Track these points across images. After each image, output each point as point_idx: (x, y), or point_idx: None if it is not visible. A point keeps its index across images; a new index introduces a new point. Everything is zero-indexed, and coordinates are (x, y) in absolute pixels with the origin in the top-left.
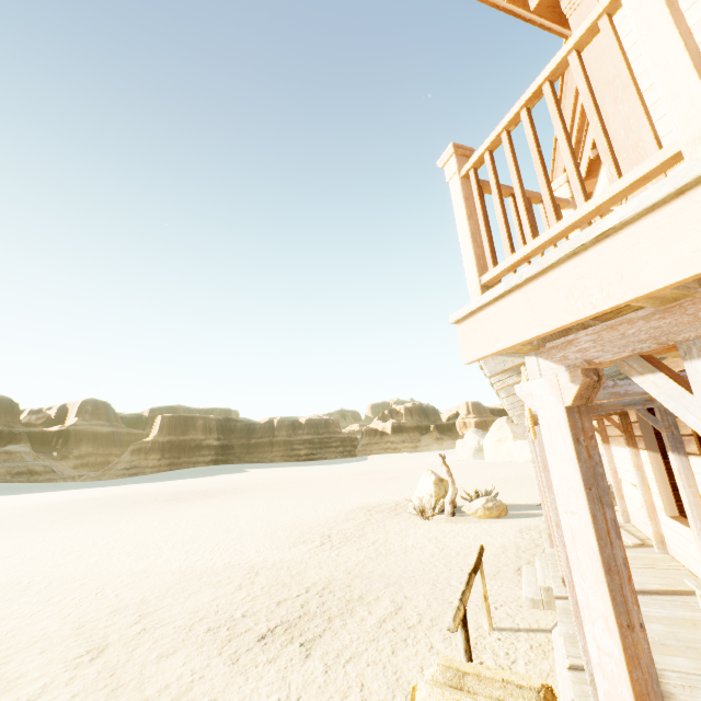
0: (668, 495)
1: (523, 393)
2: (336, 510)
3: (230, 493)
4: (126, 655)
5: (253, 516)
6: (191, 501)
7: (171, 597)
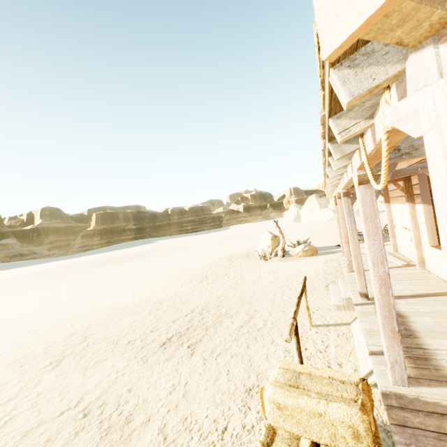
0: (433, 233)
1: (398, 117)
2: (210, 260)
3: (145, 256)
4: (75, 363)
5: (159, 268)
6: (121, 262)
7: (106, 323)
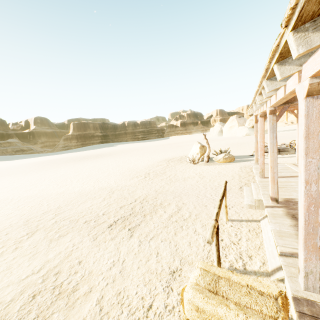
0: None
1: None
2: (153, 162)
3: (107, 155)
4: (44, 236)
5: (115, 165)
6: (89, 159)
7: (71, 205)
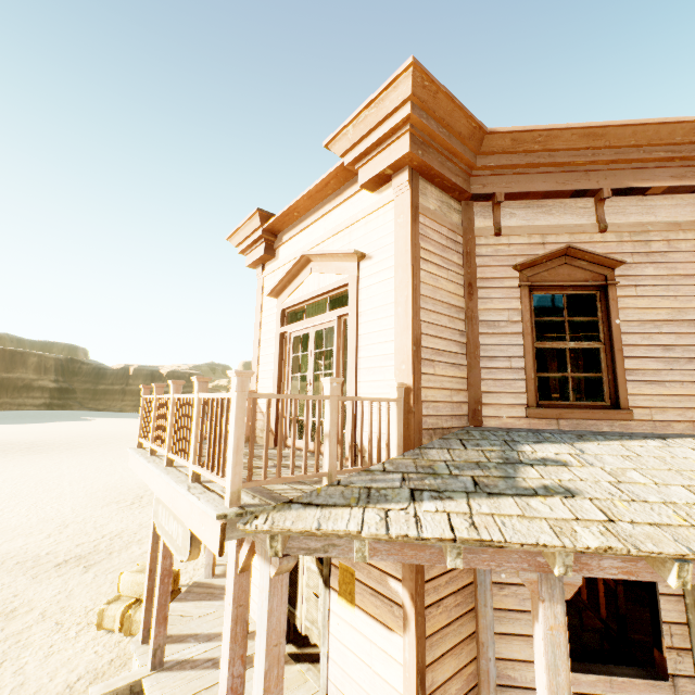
0: None
1: None
2: None
3: (60, 448)
4: None
5: (79, 476)
6: (11, 455)
7: None
